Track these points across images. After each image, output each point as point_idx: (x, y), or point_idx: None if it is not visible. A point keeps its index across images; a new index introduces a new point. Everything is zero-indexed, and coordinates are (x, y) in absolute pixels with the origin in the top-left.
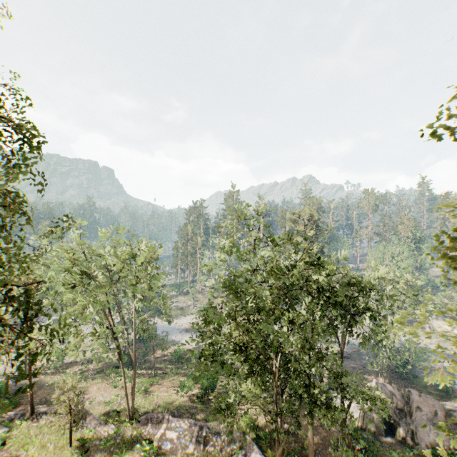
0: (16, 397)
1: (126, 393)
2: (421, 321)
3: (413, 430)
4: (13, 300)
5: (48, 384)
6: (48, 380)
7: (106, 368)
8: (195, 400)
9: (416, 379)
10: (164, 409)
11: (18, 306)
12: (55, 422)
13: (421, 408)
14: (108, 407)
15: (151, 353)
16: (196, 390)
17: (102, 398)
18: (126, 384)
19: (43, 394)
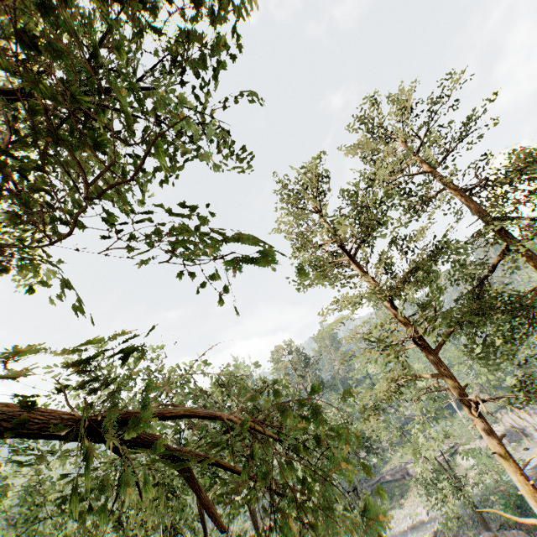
0: None
1: None
2: None
3: None
4: None
5: None
6: None
7: None
8: None
9: None
10: None
11: None
12: None
13: None
14: None
15: None
16: None
17: None
18: None
19: None
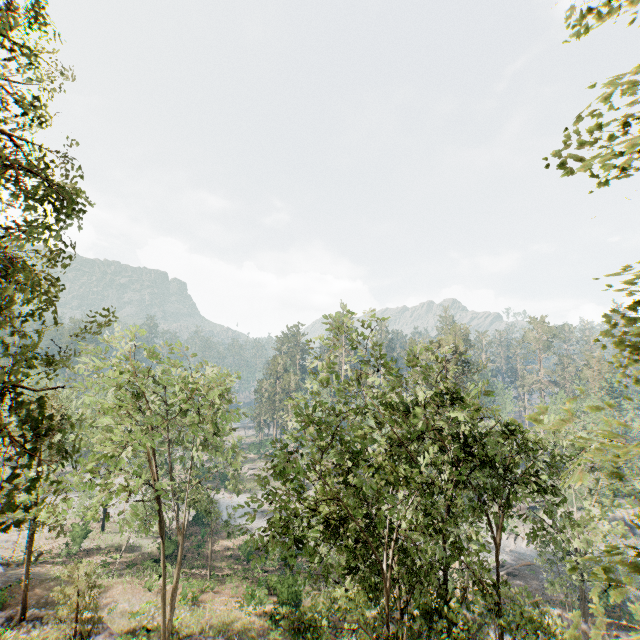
0: (5, 591)
1: (163, 594)
2: (568, 418)
3: None
4: (22, 406)
5: (54, 577)
6: (55, 571)
7: (140, 562)
8: (267, 620)
9: (631, 621)
10: (218, 632)
11: (28, 415)
12: (52, 631)
13: None
14: (135, 620)
15: (209, 540)
16: (271, 605)
17: (128, 605)
18: (164, 580)
19: (44, 591)
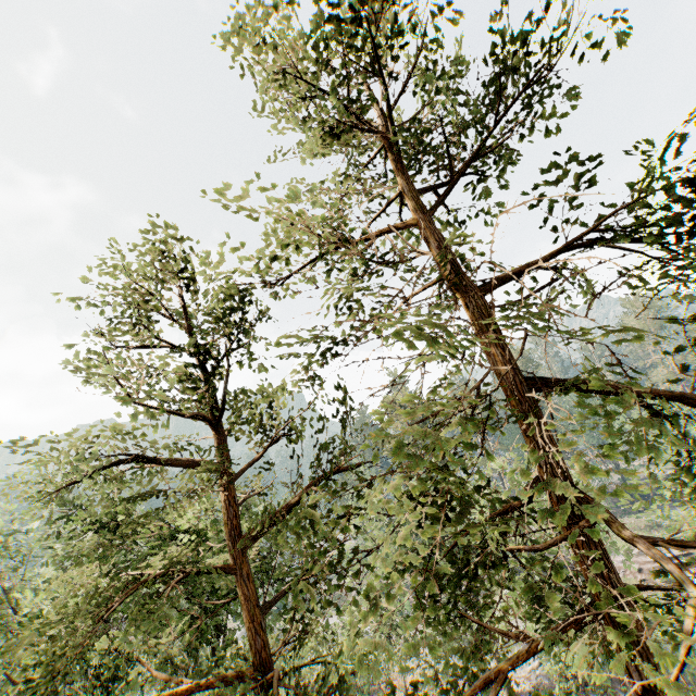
0: None
1: None
2: None
3: None
4: None
5: None
6: None
7: None
8: None
9: None
10: None
11: None
12: None
13: None
14: None
15: None
16: None
17: None
18: None
19: None
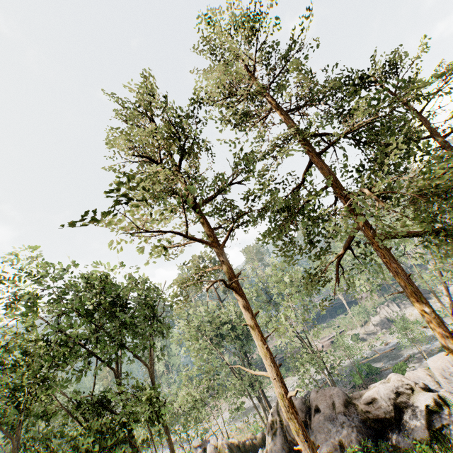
0: None
1: None
2: None
3: (314, 442)
4: None
5: None
6: None
7: None
8: None
9: None
10: None
11: None
12: None
13: (318, 406)
14: None
15: None
16: None
17: None
18: None
19: None
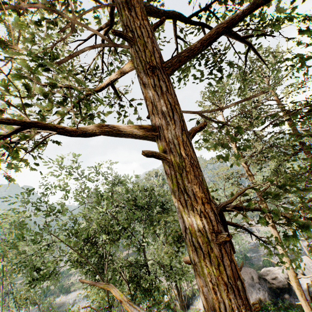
0: None
1: None
2: None
3: None
4: None
5: None
6: None
7: None
8: None
9: (253, 266)
10: None
11: None
12: None
13: (243, 278)
14: None
15: None
16: None
17: None
18: None
19: None
